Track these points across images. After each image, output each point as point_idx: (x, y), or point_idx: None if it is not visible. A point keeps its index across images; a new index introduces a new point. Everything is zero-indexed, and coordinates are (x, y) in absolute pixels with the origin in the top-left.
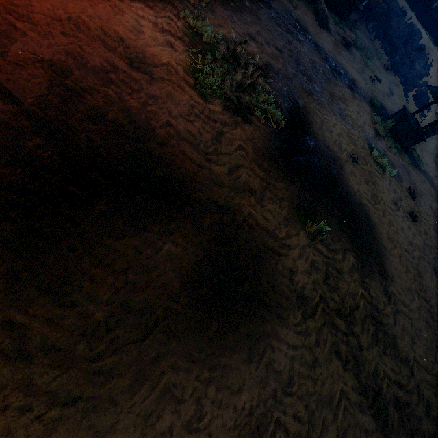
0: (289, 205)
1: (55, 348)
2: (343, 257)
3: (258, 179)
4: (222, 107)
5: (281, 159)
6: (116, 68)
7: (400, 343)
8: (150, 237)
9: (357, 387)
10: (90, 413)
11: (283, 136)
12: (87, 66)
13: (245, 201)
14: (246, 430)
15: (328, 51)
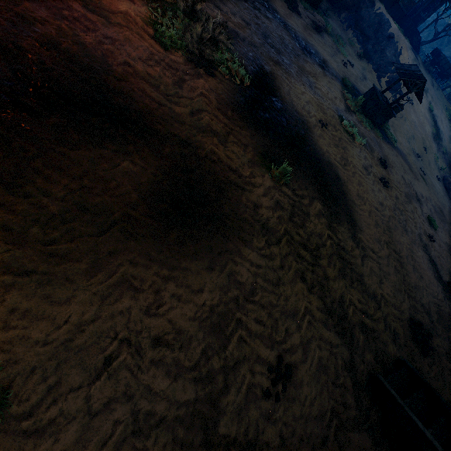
0: (254, 151)
1: (7, 228)
2: (310, 203)
3: (221, 124)
4: (184, 59)
5: (246, 112)
6: (69, 7)
7: (367, 281)
8: (107, 153)
9: (322, 308)
10: (45, 285)
11: (249, 93)
12: (38, 0)
13: (207, 140)
14: (207, 323)
15: (298, 32)
